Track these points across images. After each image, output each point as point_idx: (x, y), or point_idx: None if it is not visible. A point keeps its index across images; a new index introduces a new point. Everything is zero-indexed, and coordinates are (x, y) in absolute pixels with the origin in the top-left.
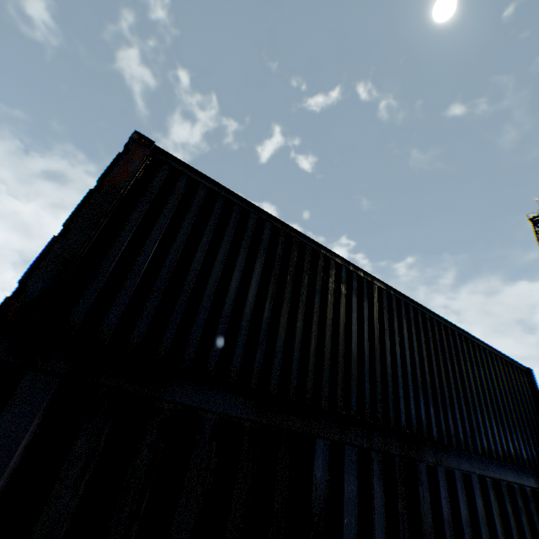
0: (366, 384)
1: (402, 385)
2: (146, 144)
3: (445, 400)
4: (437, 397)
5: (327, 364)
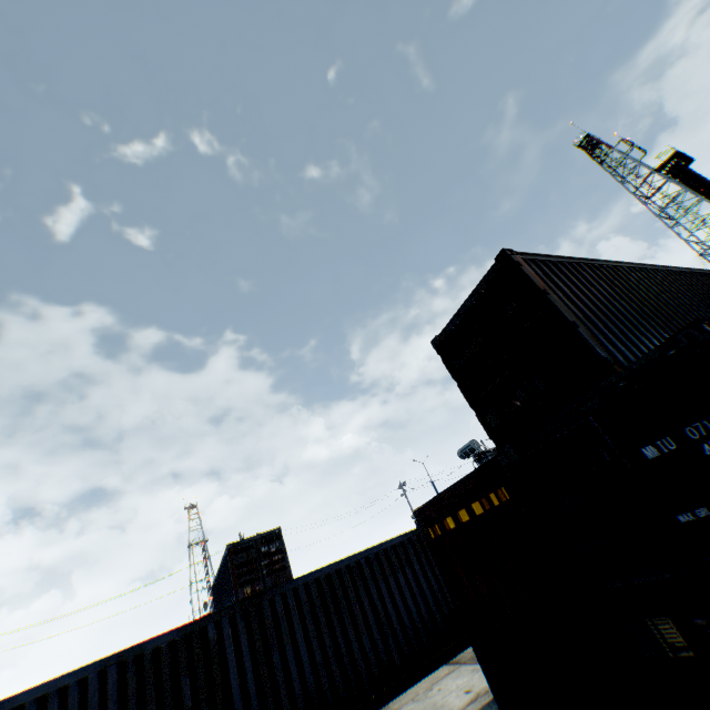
0: None
1: None
2: (514, 253)
3: None
4: None
5: None
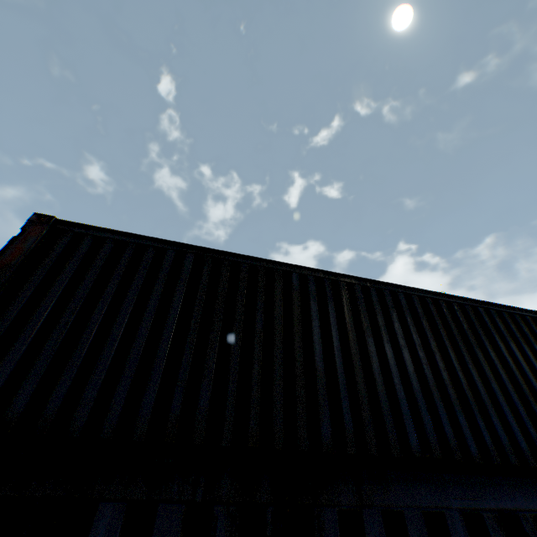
0: (344, 403)
1: (403, 393)
2: (46, 221)
3: (483, 399)
4: (467, 399)
5: (278, 390)
